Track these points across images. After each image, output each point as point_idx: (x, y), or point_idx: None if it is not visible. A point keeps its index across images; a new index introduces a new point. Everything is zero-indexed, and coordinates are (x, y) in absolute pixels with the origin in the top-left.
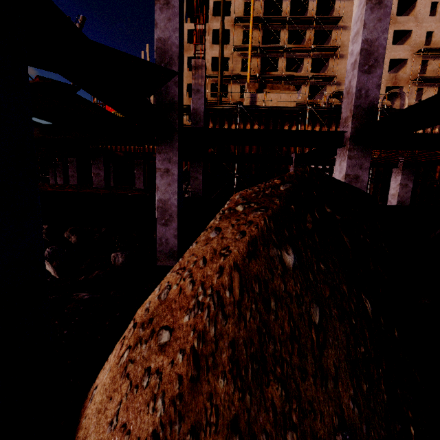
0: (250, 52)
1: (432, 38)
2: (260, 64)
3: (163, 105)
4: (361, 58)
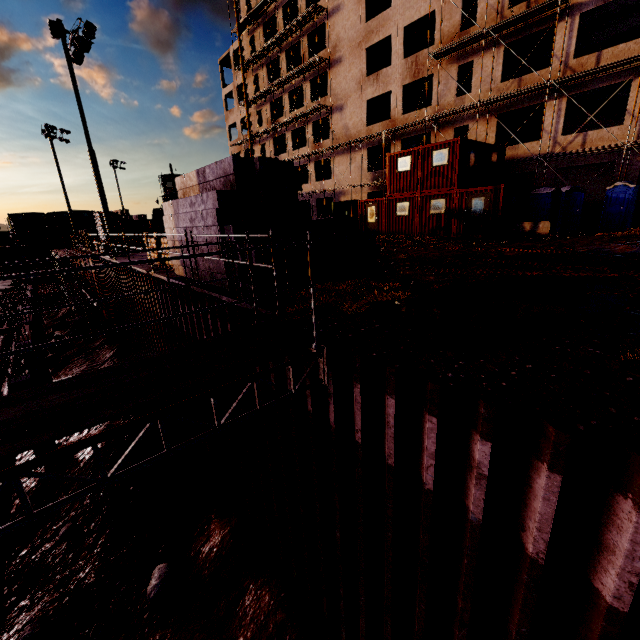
0: (245, 109)
1: None
2: (270, 112)
3: None
4: None
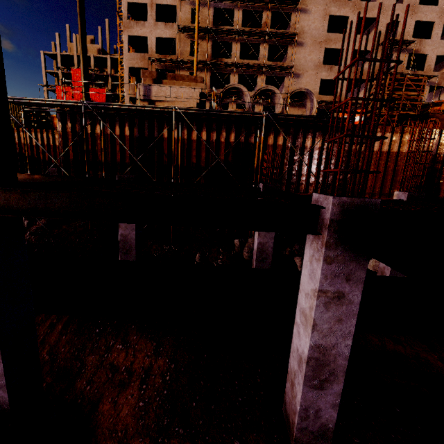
0: (197, 33)
1: (398, 28)
2: (211, 48)
3: None
4: None
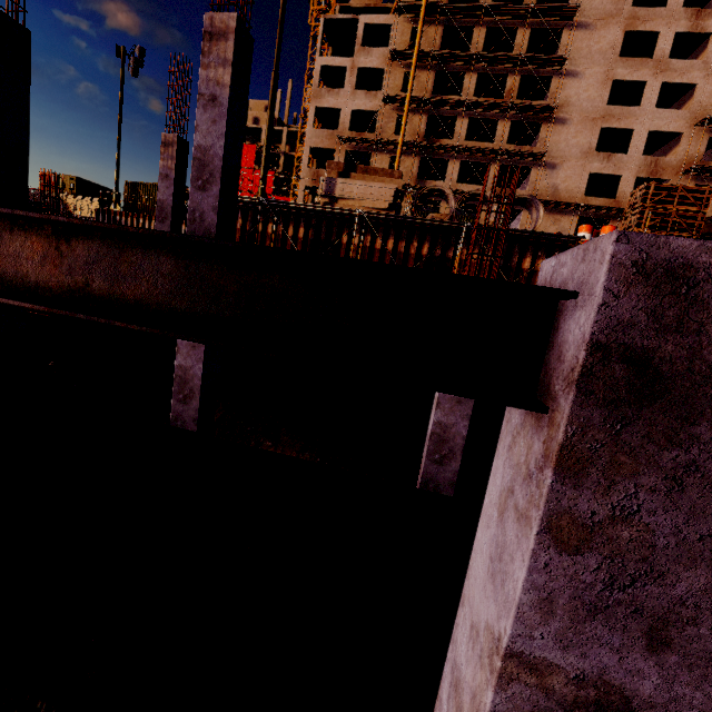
0: (407, 106)
1: None
2: (425, 125)
3: None
4: (195, 169)
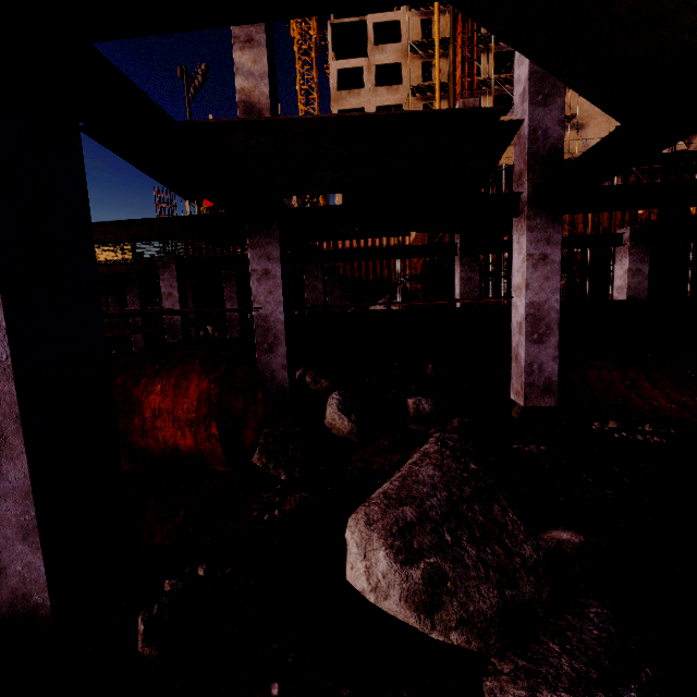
0: (438, 93)
1: None
2: None
3: (540, 157)
4: None
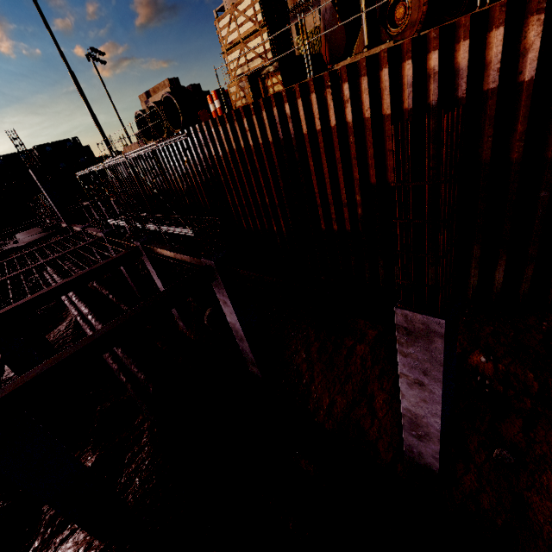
0: None
1: None
2: None
3: None
4: None
